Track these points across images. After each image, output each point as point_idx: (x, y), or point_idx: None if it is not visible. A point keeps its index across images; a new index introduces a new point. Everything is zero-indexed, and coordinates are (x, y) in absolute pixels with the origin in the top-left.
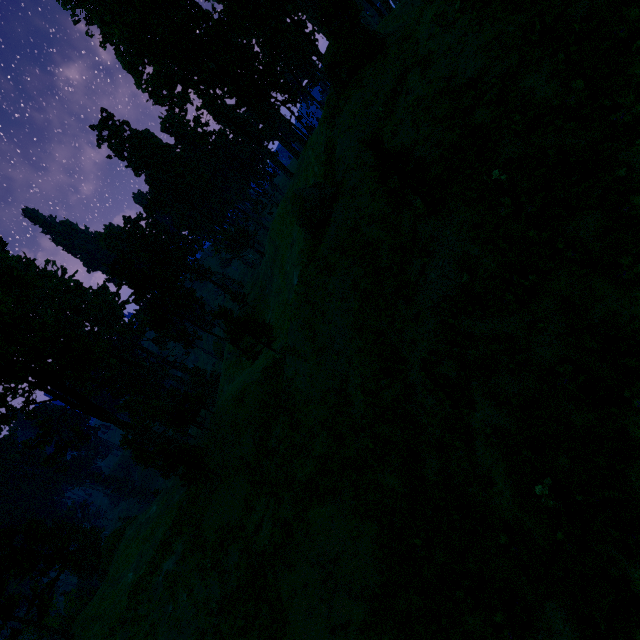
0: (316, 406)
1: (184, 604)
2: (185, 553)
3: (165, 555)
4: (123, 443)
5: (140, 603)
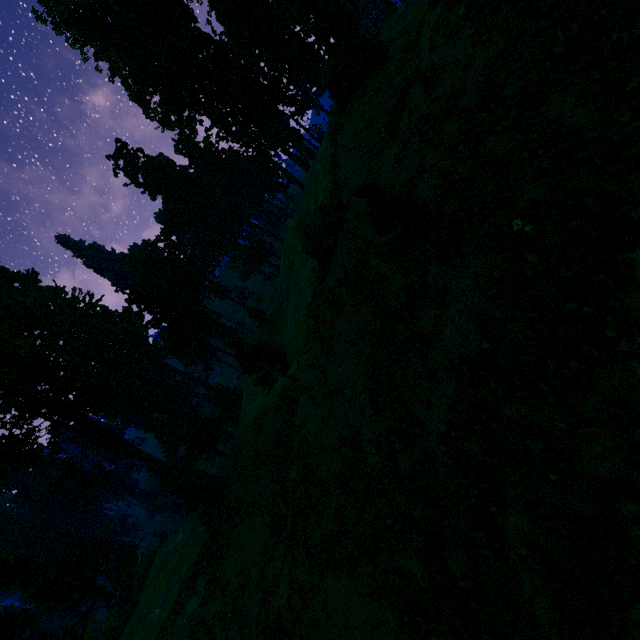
0: (330, 456)
1: None
2: (207, 596)
3: (189, 594)
4: (149, 470)
5: None
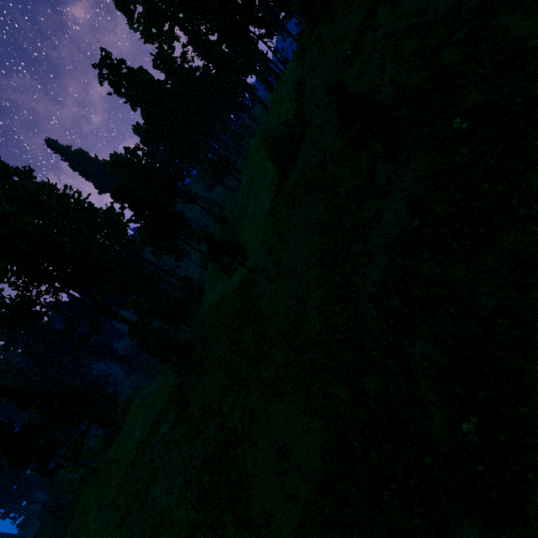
0: (279, 320)
1: (176, 459)
2: (177, 422)
3: (162, 421)
4: (130, 335)
5: (145, 454)
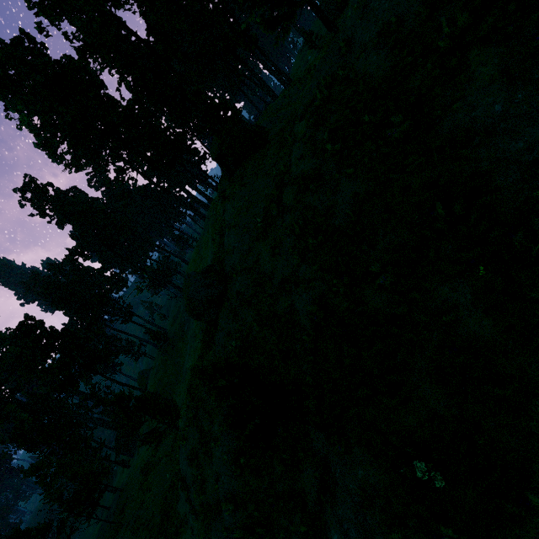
0: None
1: None
2: None
3: None
4: None
5: None
